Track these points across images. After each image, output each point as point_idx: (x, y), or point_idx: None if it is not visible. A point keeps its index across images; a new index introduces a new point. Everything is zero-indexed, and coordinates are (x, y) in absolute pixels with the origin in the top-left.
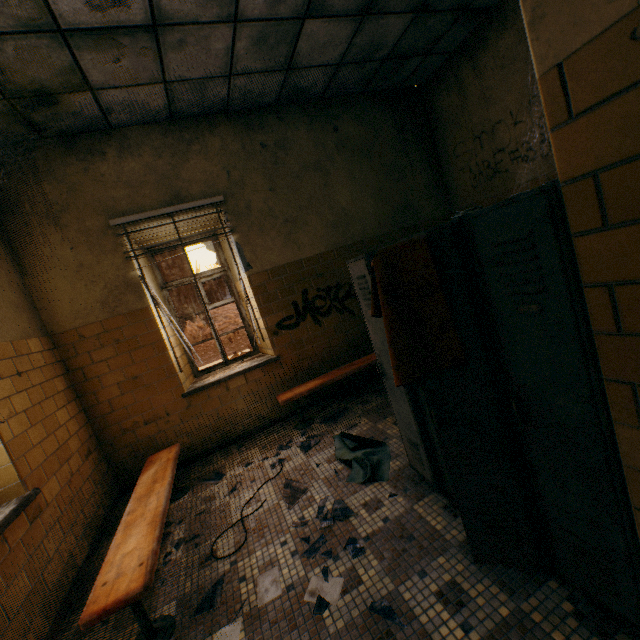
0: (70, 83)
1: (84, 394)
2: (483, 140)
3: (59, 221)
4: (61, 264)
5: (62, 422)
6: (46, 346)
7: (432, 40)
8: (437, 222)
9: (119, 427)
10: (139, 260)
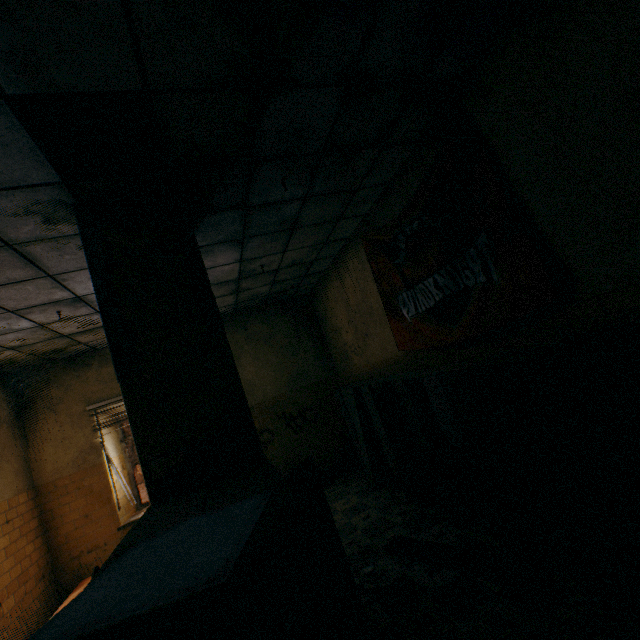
0: (71, 344)
1: (50, 529)
2: (338, 335)
3: (56, 409)
4: (52, 437)
5: (29, 553)
6: (31, 496)
7: (295, 284)
8: (324, 381)
9: (70, 555)
10: (105, 427)
